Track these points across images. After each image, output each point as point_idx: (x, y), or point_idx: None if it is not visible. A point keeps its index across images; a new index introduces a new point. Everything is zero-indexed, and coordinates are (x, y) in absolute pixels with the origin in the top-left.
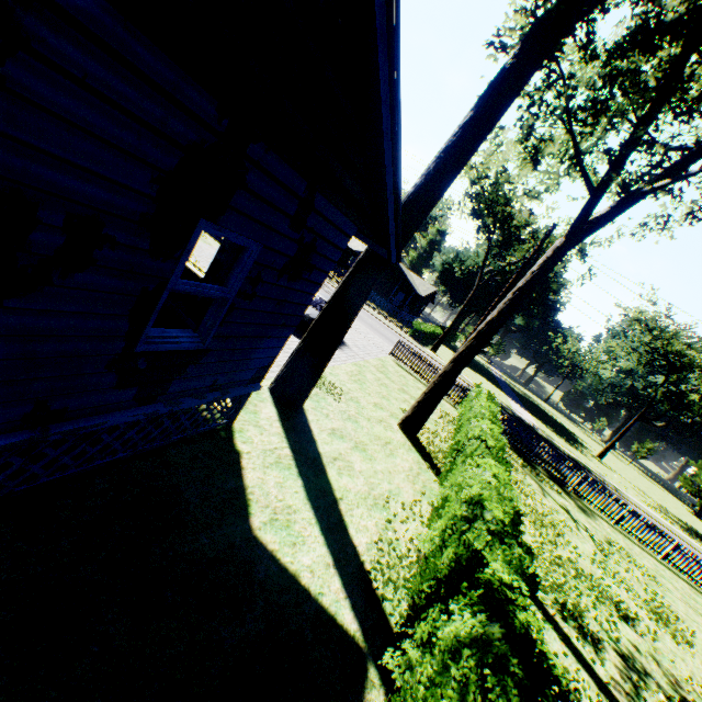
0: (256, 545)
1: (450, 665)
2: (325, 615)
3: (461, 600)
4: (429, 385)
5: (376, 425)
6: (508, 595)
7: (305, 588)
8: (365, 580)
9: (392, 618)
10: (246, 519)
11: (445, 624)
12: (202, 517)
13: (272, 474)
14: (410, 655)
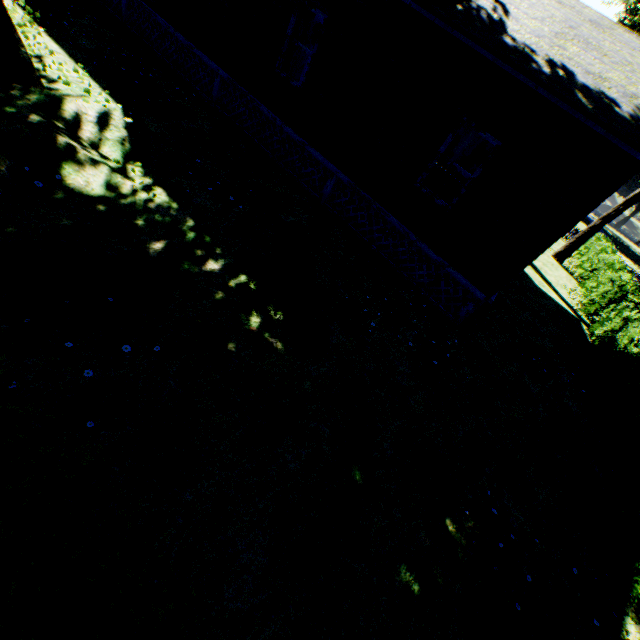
0: (540, 289)
1: (624, 308)
2: (565, 309)
3: (623, 301)
4: (579, 233)
5: (543, 255)
6: (638, 302)
7: (557, 302)
8: (570, 306)
9: (581, 316)
10: (533, 282)
11: (617, 306)
12: (525, 279)
13: (529, 271)
14: (601, 315)
